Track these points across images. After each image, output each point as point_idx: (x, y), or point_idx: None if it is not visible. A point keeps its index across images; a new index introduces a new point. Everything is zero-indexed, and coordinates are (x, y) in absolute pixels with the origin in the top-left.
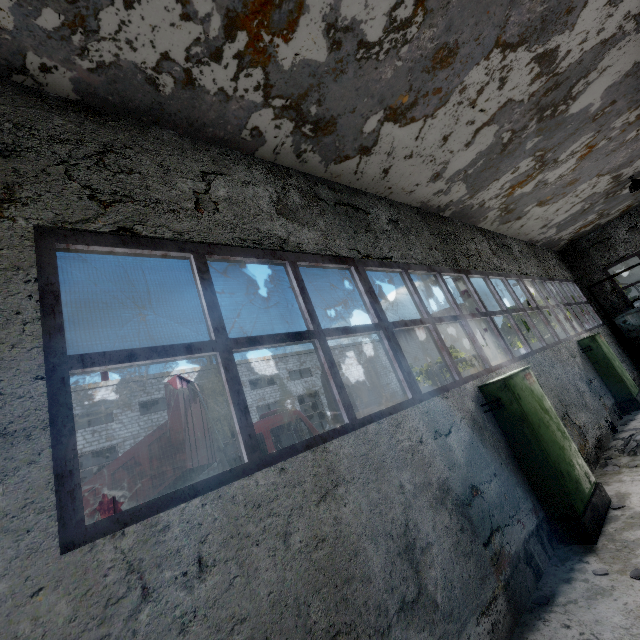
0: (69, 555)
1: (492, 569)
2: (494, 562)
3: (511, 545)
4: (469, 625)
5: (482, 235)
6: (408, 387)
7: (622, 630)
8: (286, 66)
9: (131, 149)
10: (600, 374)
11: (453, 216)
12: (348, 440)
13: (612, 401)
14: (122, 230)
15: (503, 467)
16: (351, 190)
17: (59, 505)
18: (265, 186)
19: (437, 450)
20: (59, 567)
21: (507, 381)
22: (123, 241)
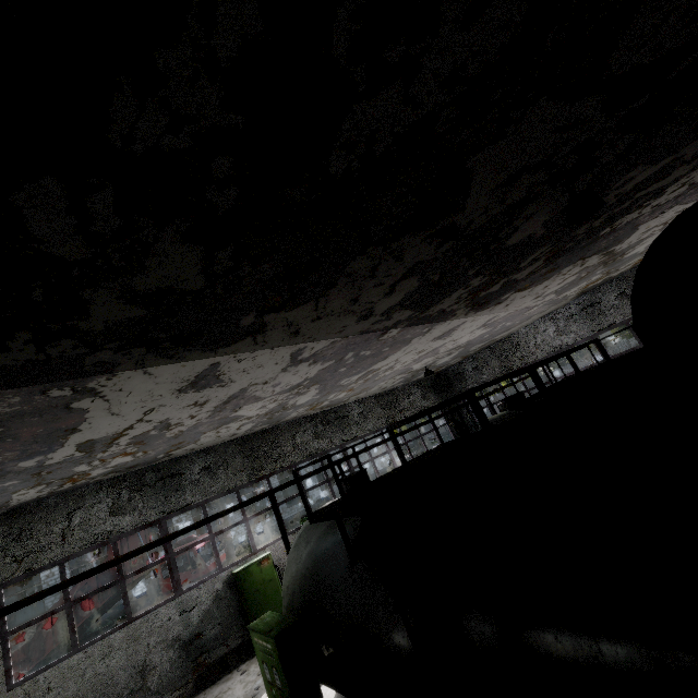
0: (9, 692)
1: (192, 671)
2: (195, 668)
3: (212, 658)
4: (166, 695)
5: (311, 423)
6: (174, 590)
7: (212, 696)
8: (96, 475)
9: (33, 522)
10: None
11: (277, 425)
12: (123, 630)
13: None
14: (27, 570)
15: (229, 617)
16: (174, 461)
17: (7, 679)
18: (106, 499)
19: (180, 621)
20: (7, 696)
21: (239, 573)
22: (28, 574)
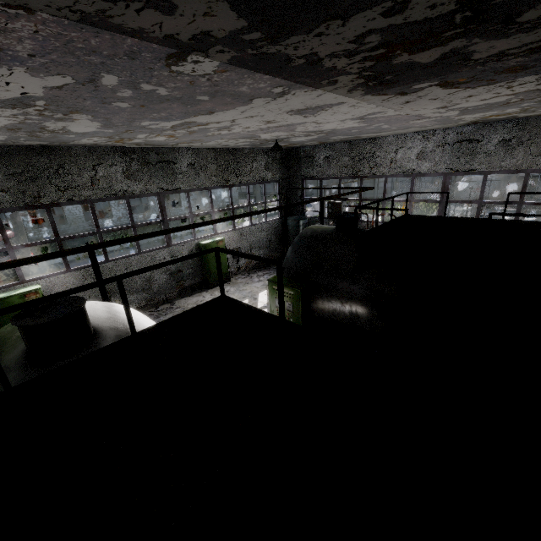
0: None
1: None
2: None
3: None
4: None
5: (123, 157)
6: None
7: None
8: None
9: None
10: (202, 265)
11: (69, 145)
12: None
13: (198, 281)
14: None
15: None
16: None
17: None
18: None
19: None
20: None
21: None
22: None
